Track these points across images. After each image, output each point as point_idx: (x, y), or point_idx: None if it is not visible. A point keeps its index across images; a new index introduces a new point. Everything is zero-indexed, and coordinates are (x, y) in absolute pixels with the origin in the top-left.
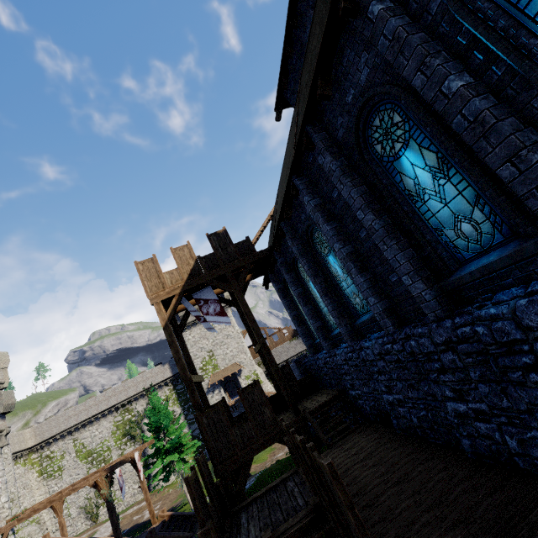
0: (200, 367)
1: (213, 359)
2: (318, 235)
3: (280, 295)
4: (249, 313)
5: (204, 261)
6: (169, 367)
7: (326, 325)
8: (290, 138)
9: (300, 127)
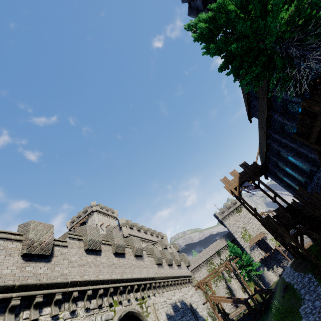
0: (241, 237)
1: (247, 231)
2: (281, 153)
3: (275, 179)
4: (266, 185)
5: (242, 173)
6: (224, 239)
7: (299, 182)
8: (260, 129)
9: (266, 131)
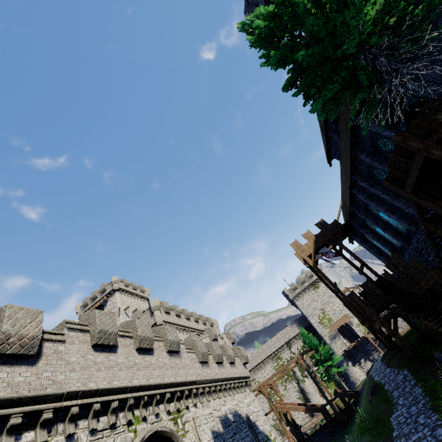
0: (318, 322)
1: (326, 314)
2: (370, 207)
3: (362, 243)
4: (350, 251)
5: (318, 235)
6: (296, 326)
7: (394, 246)
8: (342, 175)
9: (349, 178)
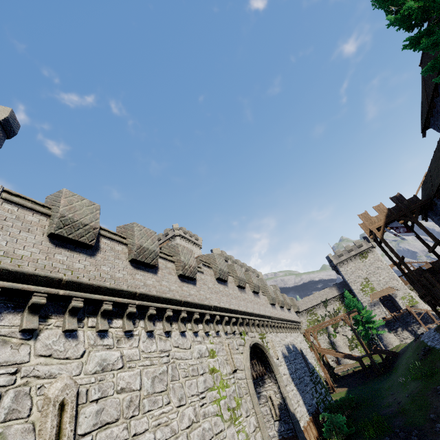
0: (360, 289)
1: (369, 283)
2: None
3: (439, 222)
4: (425, 229)
5: (392, 209)
6: (335, 289)
7: None
8: (439, 149)
9: None
